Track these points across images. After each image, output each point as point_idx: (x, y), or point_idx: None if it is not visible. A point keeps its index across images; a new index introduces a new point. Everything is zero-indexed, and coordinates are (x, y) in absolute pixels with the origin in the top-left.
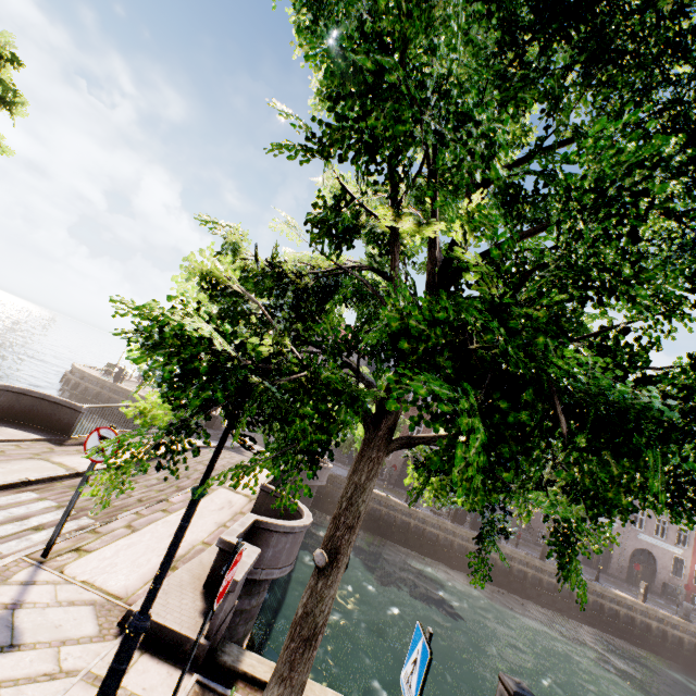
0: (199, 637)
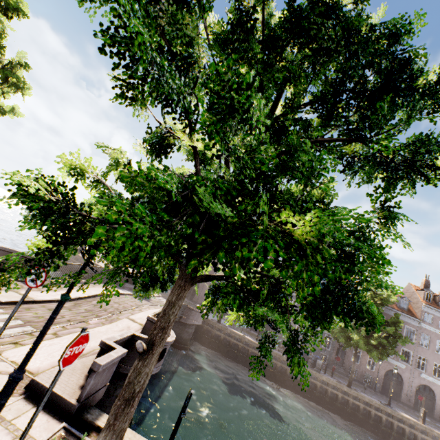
0: (51, 387)
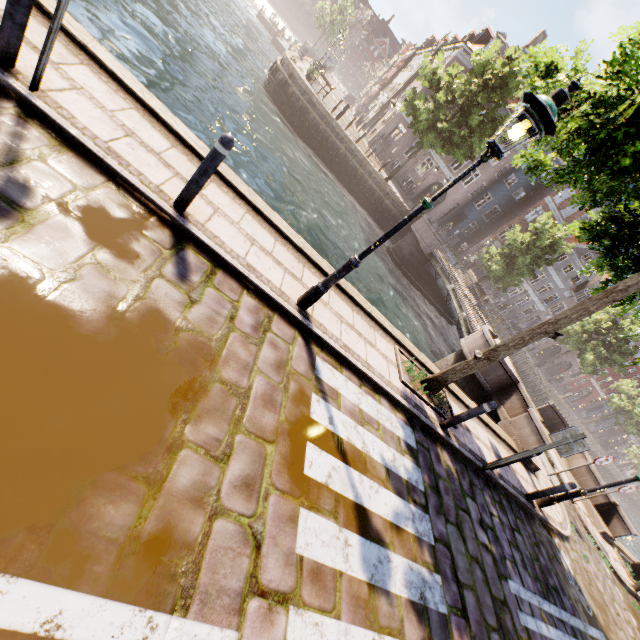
0: None
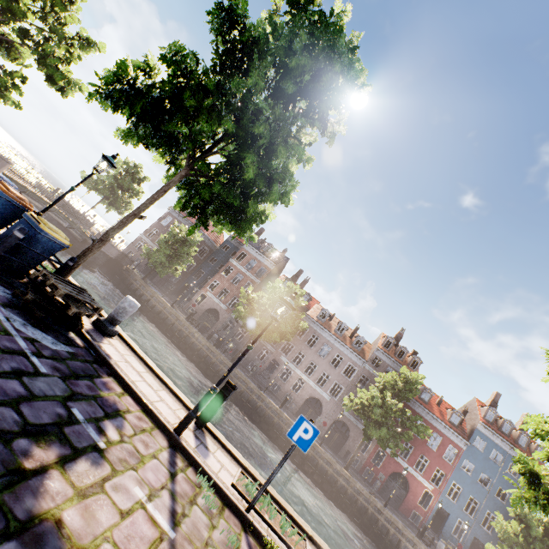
0: None
